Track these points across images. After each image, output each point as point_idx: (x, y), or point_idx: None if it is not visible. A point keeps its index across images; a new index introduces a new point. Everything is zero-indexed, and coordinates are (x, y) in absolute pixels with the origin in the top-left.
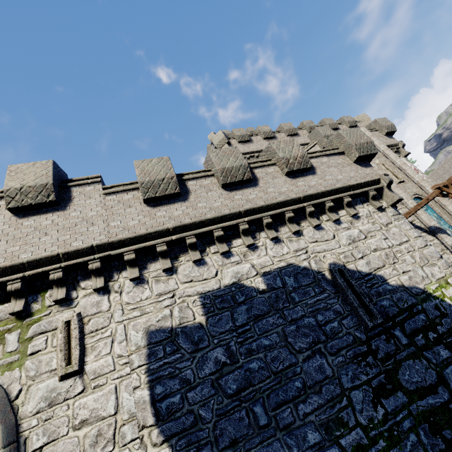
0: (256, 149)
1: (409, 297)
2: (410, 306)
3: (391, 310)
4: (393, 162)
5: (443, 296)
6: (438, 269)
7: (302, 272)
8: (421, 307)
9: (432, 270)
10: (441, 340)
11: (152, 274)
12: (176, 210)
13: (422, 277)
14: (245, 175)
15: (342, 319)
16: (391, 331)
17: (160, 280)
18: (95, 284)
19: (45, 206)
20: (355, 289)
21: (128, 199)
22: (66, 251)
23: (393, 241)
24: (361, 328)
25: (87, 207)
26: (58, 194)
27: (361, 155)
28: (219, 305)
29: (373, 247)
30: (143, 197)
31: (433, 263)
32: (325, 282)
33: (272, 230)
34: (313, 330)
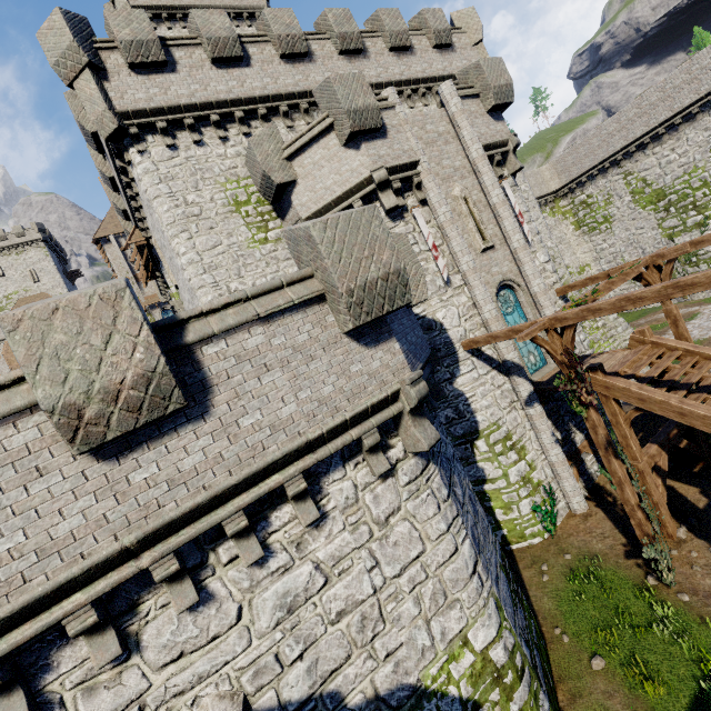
0: (186, 97)
1: None
2: None
3: None
4: (487, 193)
5: (448, 683)
6: (459, 612)
7: None
8: None
9: (446, 622)
10: None
11: None
12: None
13: (422, 652)
14: None
15: None
16: None
17: None
18: None
19: None
20: None
21: None
22: None
23: (389, 567)
24: None
25: None
26: None
27: (363, 323)
28: None
29: (338, 608)
30: None
31: (453, 601)
32: None
33: (15, 693)
34: None
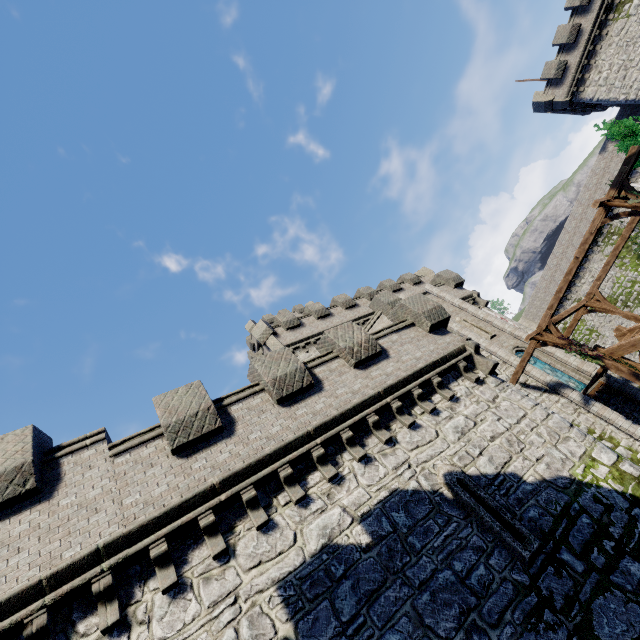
0: (310, 333)
1: (559, 494)
2: (564, 507)
3: (544, 522)
4: (475, 315)
5: (597, 479)
6: (575, 443)
7: (413, 499)
8: (578, 505)
9: (569, 447)
10: (622, 549)
11: (197, 570)
12: (220, 454)
13: (562, 460)
14: (304, 380)
15: (488, 558)
16: (557, 556)
17: (211, 576)
18: (105, 619)
19: (18, 501)
20: (488, 503)
21: (148, 455)
22: (54, 570)
23: (509, 419)
24: (518, 565)
25: (87, 485)
26: (40, 475)
27: (434, 323)
28: (309, 593)
29: (489, 435)
30: (171, 446)
31: (565, 437)
32: (446, 504)
33: (357, 446)
34: (456, 592)
